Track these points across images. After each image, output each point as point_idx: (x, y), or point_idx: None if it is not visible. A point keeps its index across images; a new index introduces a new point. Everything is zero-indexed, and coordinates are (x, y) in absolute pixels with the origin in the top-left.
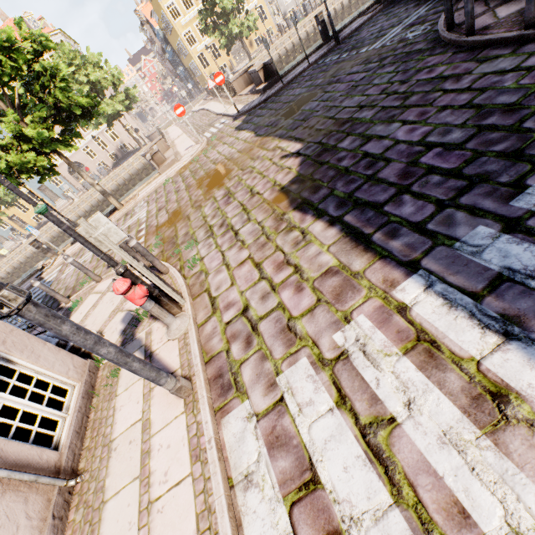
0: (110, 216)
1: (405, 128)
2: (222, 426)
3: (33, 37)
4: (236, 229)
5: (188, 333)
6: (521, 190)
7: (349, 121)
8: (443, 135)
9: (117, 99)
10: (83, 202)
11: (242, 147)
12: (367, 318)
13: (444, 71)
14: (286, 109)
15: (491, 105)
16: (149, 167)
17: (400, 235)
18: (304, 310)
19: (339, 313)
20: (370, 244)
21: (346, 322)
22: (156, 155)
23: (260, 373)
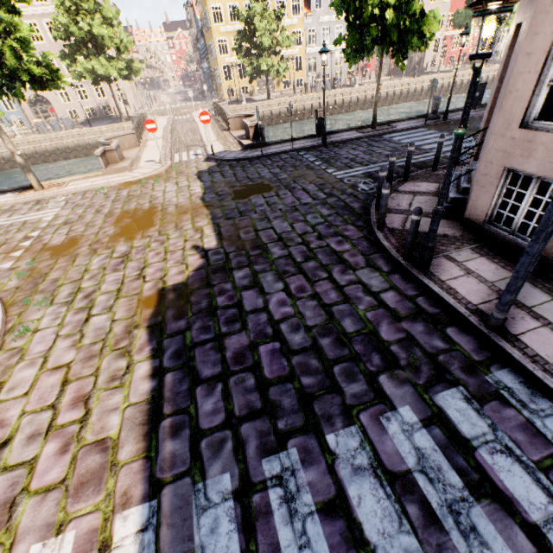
0: (22, 193)
1: (281, 296)
2: None
3: None
4: (92, 313)
5: None
6: (279, 448)
7: (261, 248)
8: (292, 329)
9: (115, 63)
10: (26, 143)
11: (182, 202)
12: (75, 538)
13: (346, 251)
14: (243, 186)
15: (337, 323)
16: None
17: (180, 436)
18: (43, 486)
19: (62, 514)
20: (154, 430)
21: (57, 532)
22: (111, 153)
23: None
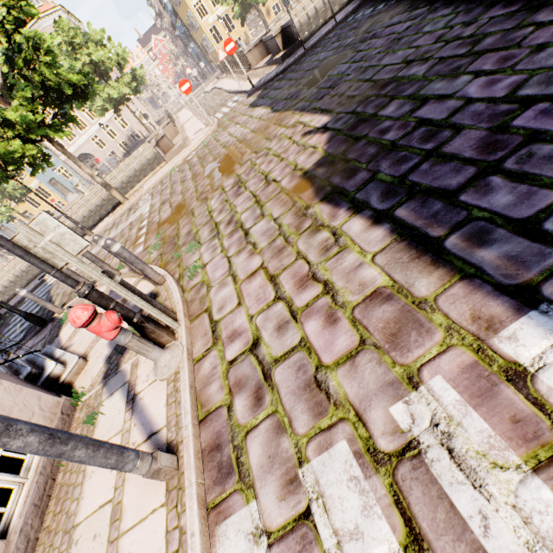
0: (114, 212)
1: (480, 81)
2: (217, 541)
3: (12, 2)
4: (247, 227)
5: (180, 372)
6: None
7: (392, 82)
8: (548, 83)
9: (123, 81)
10: (93, 196)
11: (256, 126)
12: (449, 383)
13: None
14: (308, 77)
15: None
16: (160, 156)
17: (494, 240)
18: (340, 356)
19: (398, 369)
20: (442, 254)
21: (411, 386)
22: (162, 141)
23: (274, 455)
